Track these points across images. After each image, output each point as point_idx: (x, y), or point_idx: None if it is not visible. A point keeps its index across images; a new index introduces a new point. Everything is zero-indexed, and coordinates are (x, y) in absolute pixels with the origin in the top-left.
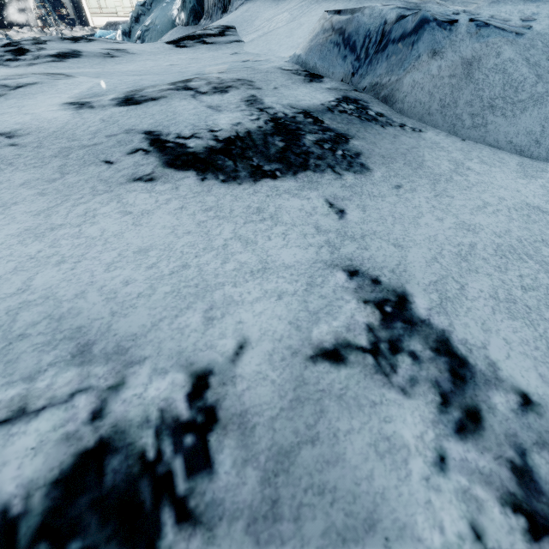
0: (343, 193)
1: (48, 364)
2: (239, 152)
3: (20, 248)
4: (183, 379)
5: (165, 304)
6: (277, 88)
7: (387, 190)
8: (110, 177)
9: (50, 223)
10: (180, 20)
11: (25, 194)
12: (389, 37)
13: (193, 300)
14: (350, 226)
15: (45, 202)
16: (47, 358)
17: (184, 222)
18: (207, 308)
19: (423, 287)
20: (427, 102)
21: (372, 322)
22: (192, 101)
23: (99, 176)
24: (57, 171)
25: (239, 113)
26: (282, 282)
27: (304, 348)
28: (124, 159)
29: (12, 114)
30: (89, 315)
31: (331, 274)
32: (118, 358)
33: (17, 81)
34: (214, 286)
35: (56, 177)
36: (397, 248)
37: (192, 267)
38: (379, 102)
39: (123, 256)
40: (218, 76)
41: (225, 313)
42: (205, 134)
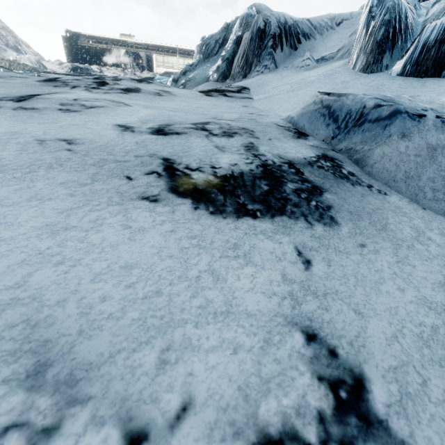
0: (312, 243)
1: (2, 380)
2: (231, 189)
3: (35, 241)
4: (116, 439)
5: (128, 333)
6: (271, 140)
7: (352, 247)
8: (126, 191)
9: (67, 222)
10: (213, 78)
11: (60, 192)
12: (367, 117)
13: (154, 334)
14: (314, 280)
15: (71, 202)
16: (5, 372)
17: (170, 245)
18: (164, 347)
19: (382, 372)
20: (393, 171)
21: (324, 408)
22: (205, 140)
23: (118, 188)
24: (91, 177)
25: (238, 156)
26: (241, 332)
27: (247, 429)
28: (141, 178)
29: (79, 126)
30: (60, 328)
31: (289, 333)
32: (65, 391)
33: (92, 103)
34: (178, 322)
35: (87, 182)
36: (357, 315)
37: (164, 295)
38: (351, 163)
39: (110, 268)
40: (229, 123)
41: (179, 358)
42: (207, 169)
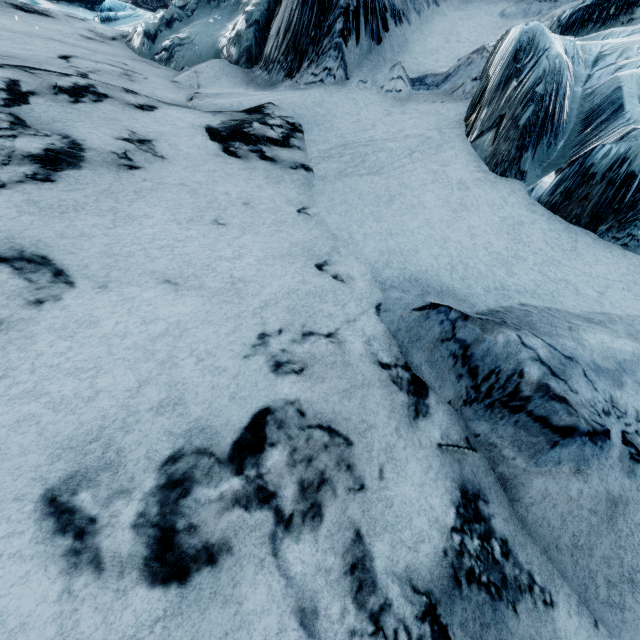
0: None
1: None
2: None
3: None
4: None
5: None
6: (383, 474)
7: None
8: None
9: None
10: (228, 53)
11: None
12: (526, 405)
13: None
14: None
15: None
16: None
17: None
18: None
19: None
20: (557, 528)
21: None
22: (274, 581)
23: None
24: None
25: None
26: None
27: None
28: None
29: None
30: None
31: None
32: None
33: None
34: None
35: None
36: None
37: None
38: (496, 484)
39: None
40: (300, 404)
41: None
42: None
